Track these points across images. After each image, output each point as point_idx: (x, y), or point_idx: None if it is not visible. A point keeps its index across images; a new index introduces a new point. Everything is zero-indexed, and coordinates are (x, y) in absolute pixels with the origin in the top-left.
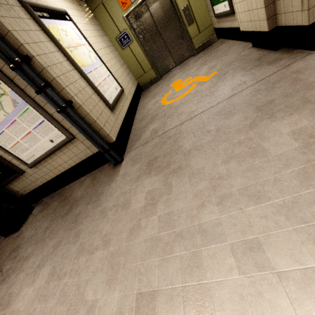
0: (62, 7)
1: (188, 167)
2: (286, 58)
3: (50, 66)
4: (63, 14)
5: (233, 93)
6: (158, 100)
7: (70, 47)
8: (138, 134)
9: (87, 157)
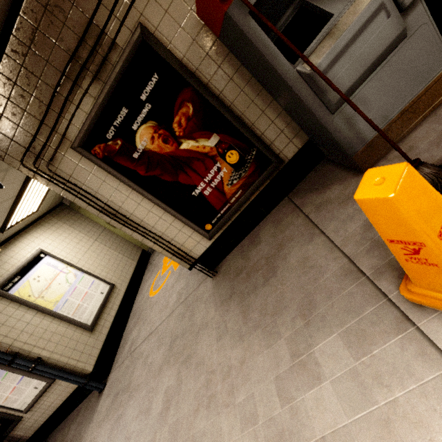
0: (37, 247)
1: (124, 415)
2: (203, 270)
3: (17, 337)
4: (37, 256)
5: (173, 308)
6: (150, 284)
7: (42, 293)
8: (124, 342)
9: (74, 390)
